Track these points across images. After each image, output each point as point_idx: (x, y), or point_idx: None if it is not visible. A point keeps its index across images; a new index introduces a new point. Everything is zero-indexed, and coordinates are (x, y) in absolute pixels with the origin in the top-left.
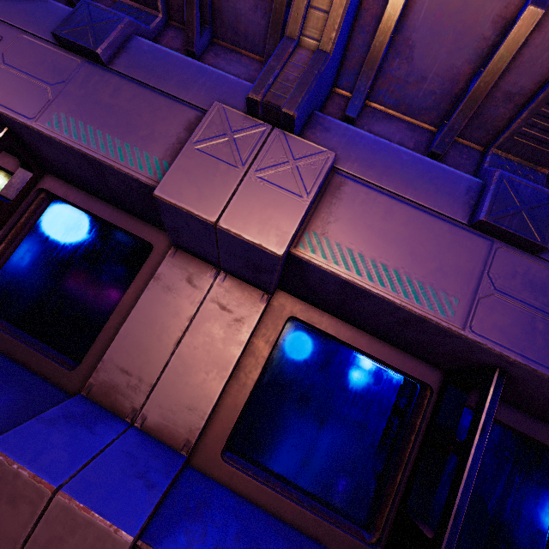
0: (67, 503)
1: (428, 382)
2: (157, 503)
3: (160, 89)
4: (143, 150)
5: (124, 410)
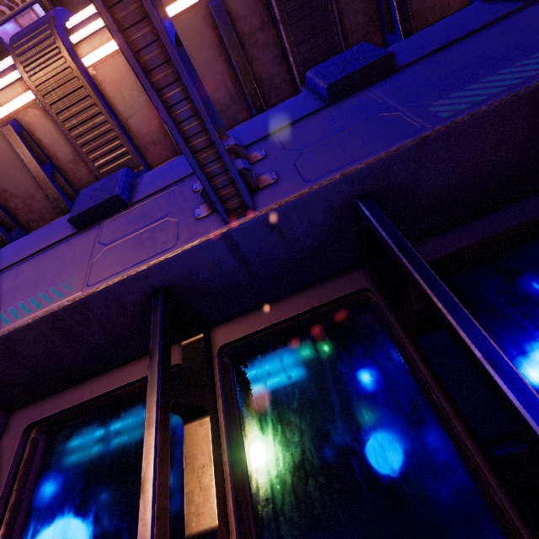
0: None
1: (174, 362)
2: None
3: None
4: None
5: None
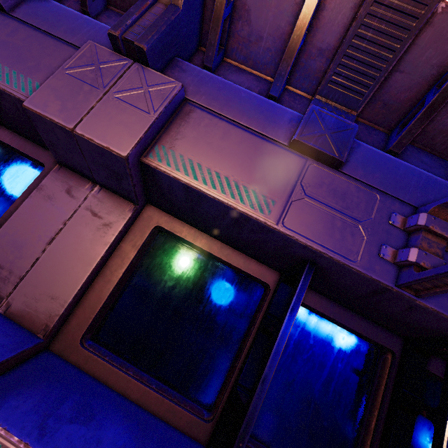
0: None
1: (267, 281)
2: None
3: (50, 33)
4: (28, 77)
5: None
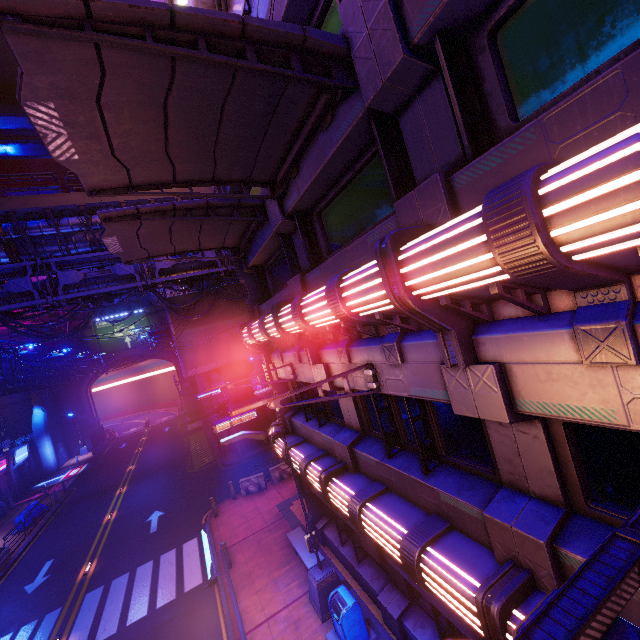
0: (516, 531)
1: None
2: (552, 530)
3: (423, 362)
4: (439, 390)
5: (524, 490)
